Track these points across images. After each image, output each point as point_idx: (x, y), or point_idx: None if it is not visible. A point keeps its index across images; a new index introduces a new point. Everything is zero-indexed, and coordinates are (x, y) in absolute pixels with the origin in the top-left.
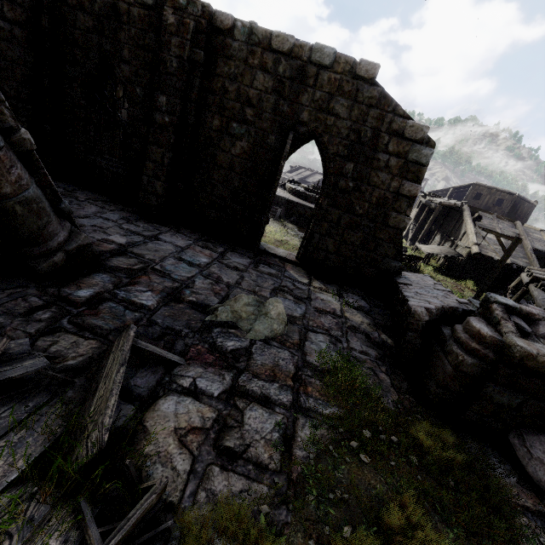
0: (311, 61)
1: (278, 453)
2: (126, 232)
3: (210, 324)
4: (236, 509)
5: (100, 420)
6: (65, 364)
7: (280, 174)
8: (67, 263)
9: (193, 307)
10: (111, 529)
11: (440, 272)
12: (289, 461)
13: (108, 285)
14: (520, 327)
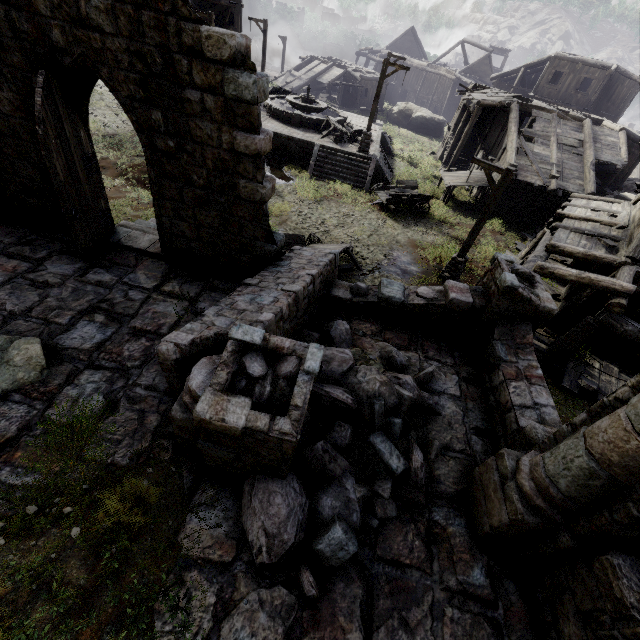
0: None
1: None
2: None
3: None
4: None
5: None
6: None
7: (45, 149)
8: None
9: None
10: None
11: (462, 212)
12: None
13: None
14: (246, 372)
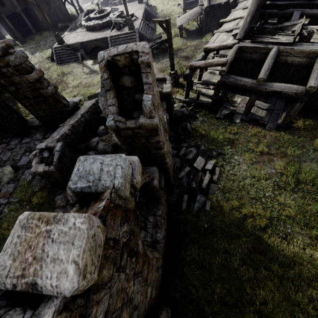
0: None
1: None
2: None
3: None
4: None
5: None
6: None
7: None
8: None
9: None
10: None
11: (190, 38)
12: None
13: None
14: (43, 157)
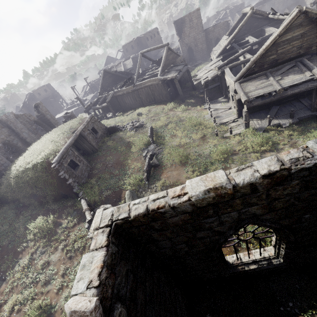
0: None
1: None
2: None
3: None
4: None
5: None
6: None
7: None
8: None
9: None
10: None
11: None
12: None
13: None
14: None
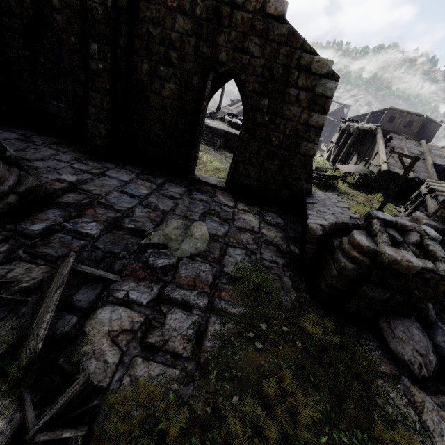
0: (224, 1)
1: (190, 345)
2: (77, 171)
3: (145, 246)
4: (150, 389)
5: (36, 332)
6: (19, 287)
7: (203, 113)
8: (21, 203)
9: (131, 233)
10: (46, 410)
11: (355, 188)
12: (199, 350)
13: (58, 219)
14: (393, 237)
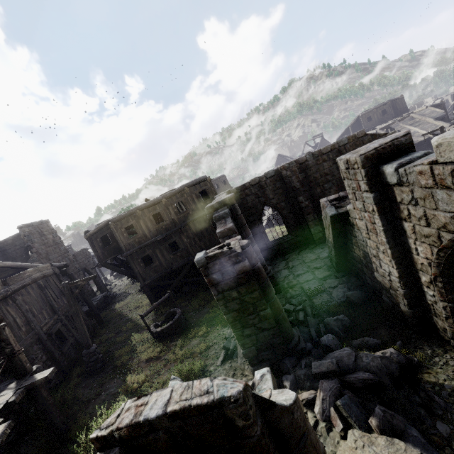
0: (340, 146)
1: None
2: None
3: None
4: None
5: None
6: None
7: None
8: None
9: None
10: None
11: None
12: None
13: None
14: None
